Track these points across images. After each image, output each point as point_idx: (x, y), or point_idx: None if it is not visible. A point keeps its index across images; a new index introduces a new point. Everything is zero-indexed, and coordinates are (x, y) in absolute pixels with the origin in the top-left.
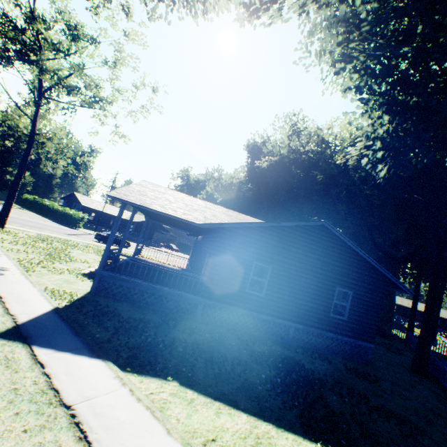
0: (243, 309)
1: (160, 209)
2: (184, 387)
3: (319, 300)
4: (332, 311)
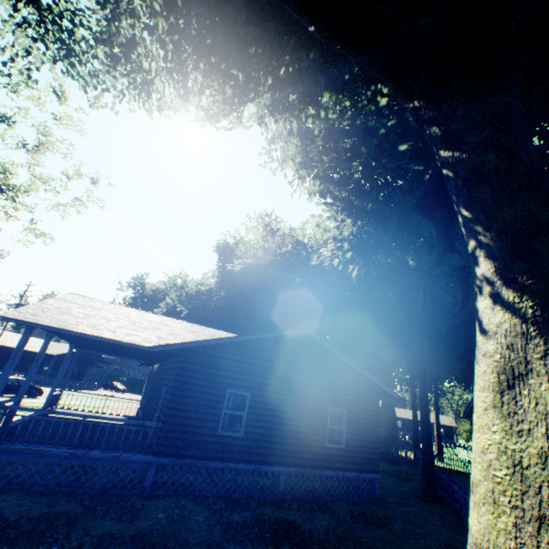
0: (215, 461)
1: (91, 331)
2: None
3: (311, 428)
4: (331, 440)
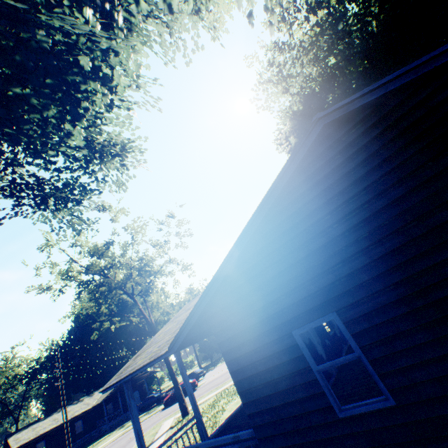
0: None
1: (138, 365)
2: None
3: None
4: None
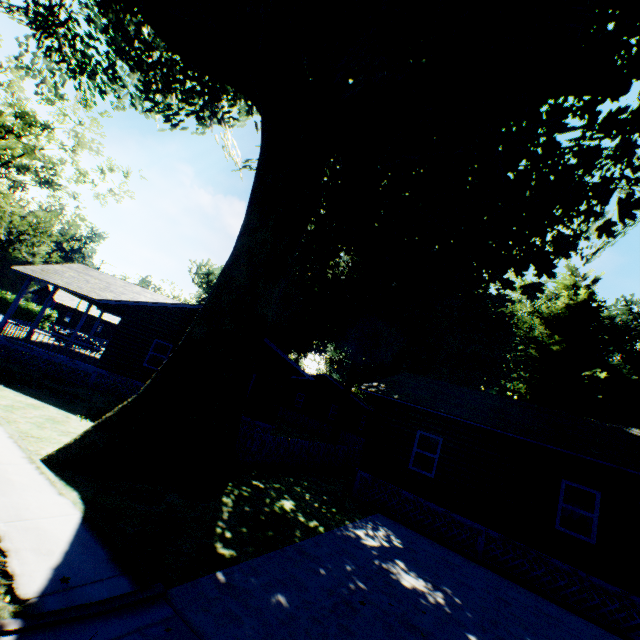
0: (137, 381)
1: (64, 285)
2: (6, 387)
3: None
4: None
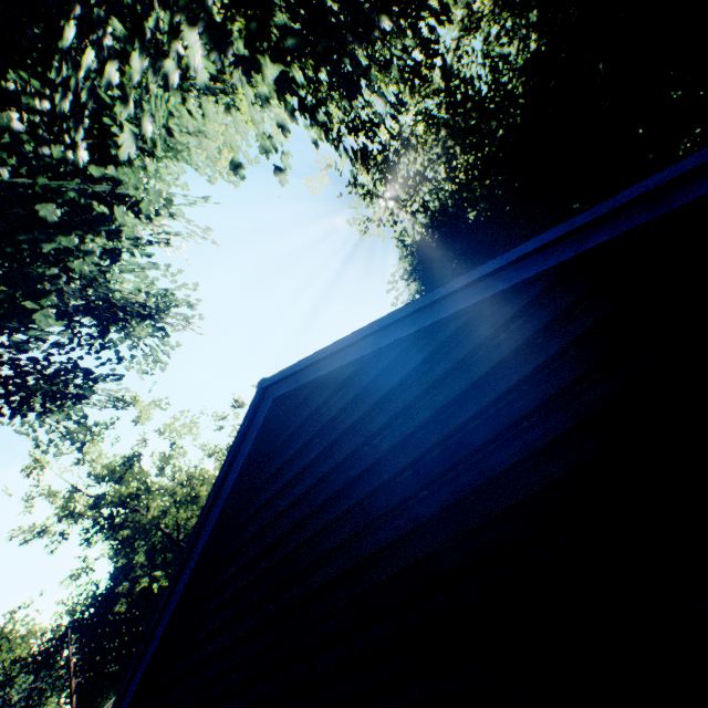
0: None
1: None
2: None
3: None
4: None
